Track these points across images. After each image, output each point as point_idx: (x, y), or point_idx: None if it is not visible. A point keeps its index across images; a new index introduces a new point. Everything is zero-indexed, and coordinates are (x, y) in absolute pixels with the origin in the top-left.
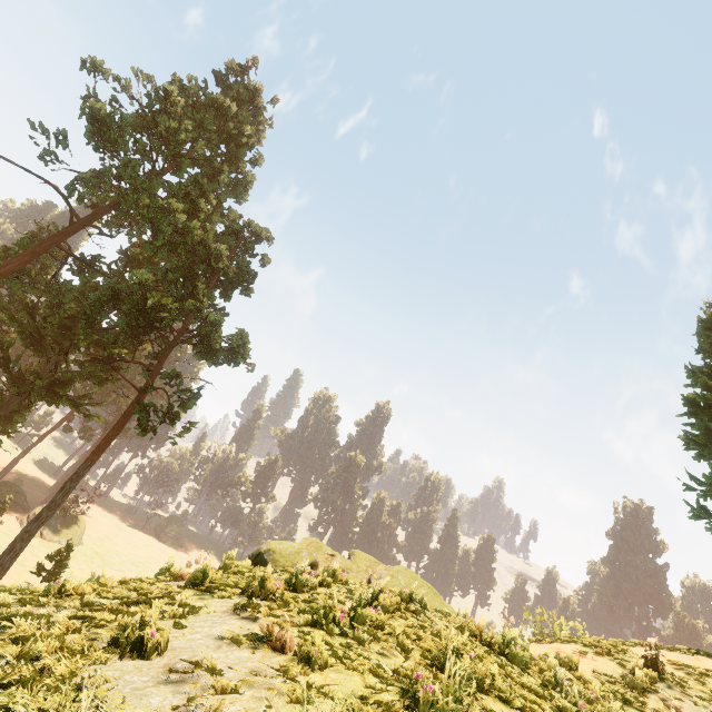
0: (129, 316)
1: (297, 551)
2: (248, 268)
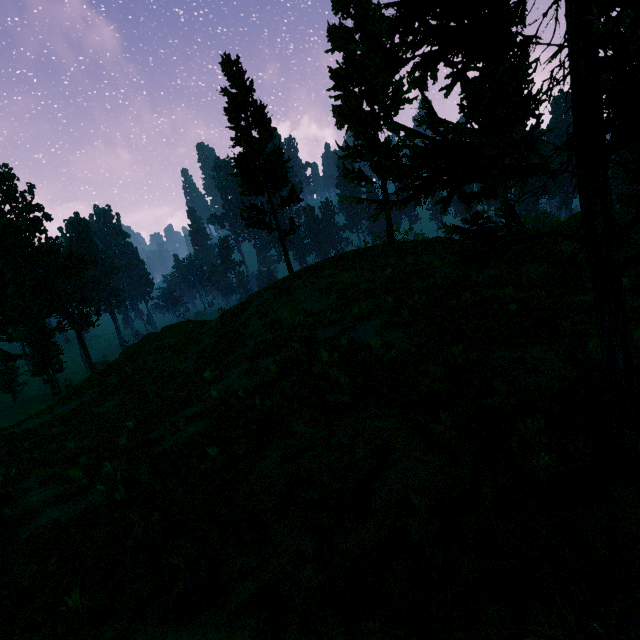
0: (16, 294)
1: (131, 347)
2: (30, 204)
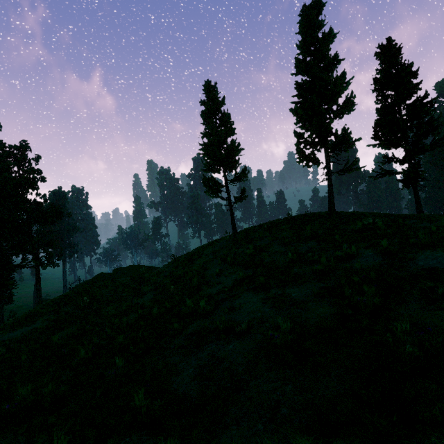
0: None
1: (85, 283)
2: (33, 168)
